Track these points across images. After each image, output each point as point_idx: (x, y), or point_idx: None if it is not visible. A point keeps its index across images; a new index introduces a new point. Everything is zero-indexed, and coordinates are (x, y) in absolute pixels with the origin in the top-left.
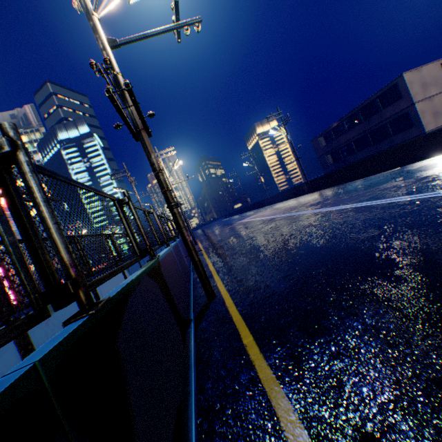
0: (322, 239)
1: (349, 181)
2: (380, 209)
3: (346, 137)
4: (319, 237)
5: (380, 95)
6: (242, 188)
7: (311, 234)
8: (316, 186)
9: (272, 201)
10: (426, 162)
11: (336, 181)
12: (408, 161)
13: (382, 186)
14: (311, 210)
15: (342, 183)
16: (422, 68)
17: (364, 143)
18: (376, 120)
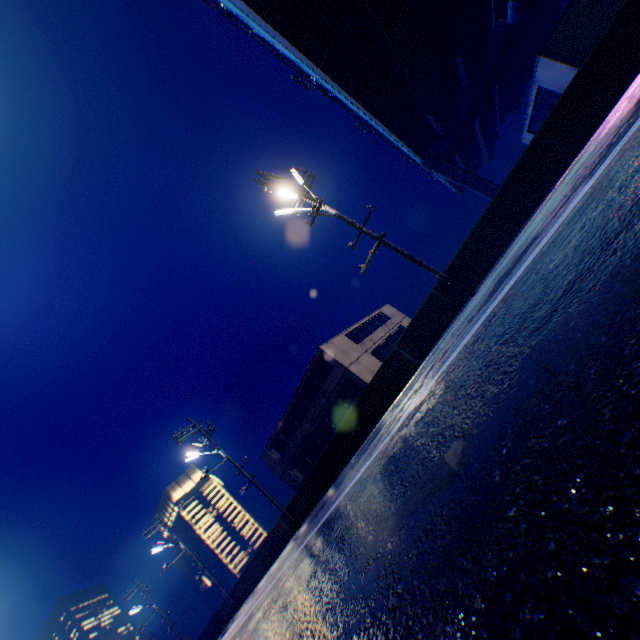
0: (409, 469)
1: (341, 470)
2: (440, 380)
3: (302, 431)
4: (394, 481)
5: (312, 372)
6: (164, 614)
7: (366, 508)
8: (301, 510)
9: (237, 598)
10: (408, 384)
11: (324, 481)
12: (389, 400)
13: (392, 415)
14: (318, 523)
15: (334, 478)
16: (332, 339)
17: (326, 430)
18: (323, 397)
